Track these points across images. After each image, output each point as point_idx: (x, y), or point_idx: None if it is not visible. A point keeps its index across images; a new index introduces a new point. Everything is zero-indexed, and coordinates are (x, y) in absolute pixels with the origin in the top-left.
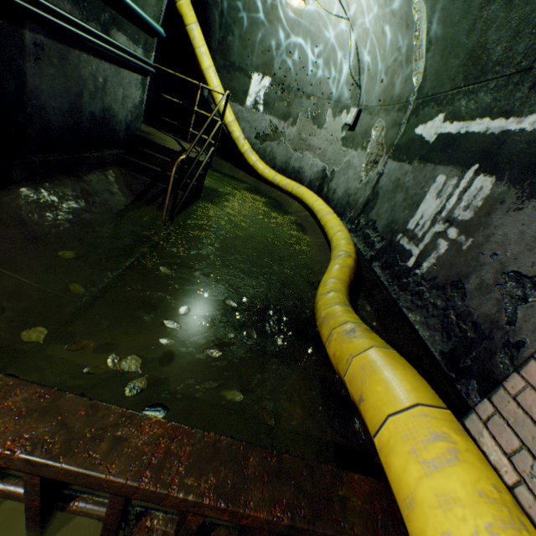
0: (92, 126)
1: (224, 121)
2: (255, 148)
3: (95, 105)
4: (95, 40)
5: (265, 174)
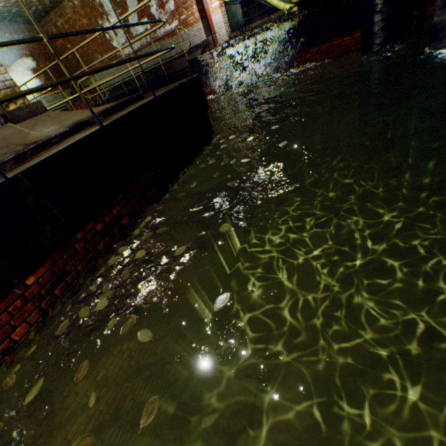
0: (237, 25)
1: (267, 2)
2: (287, 3)
3: (236, 19)
4: (232, 1)
5: (295, 10)
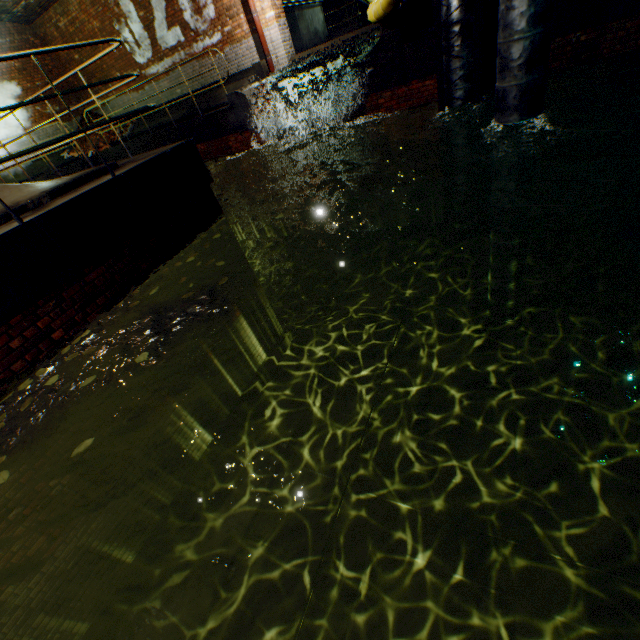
0: (314, 38)
1: (368, 2)
2: None
3: (312, 29)
4: (306, 3)
5: None
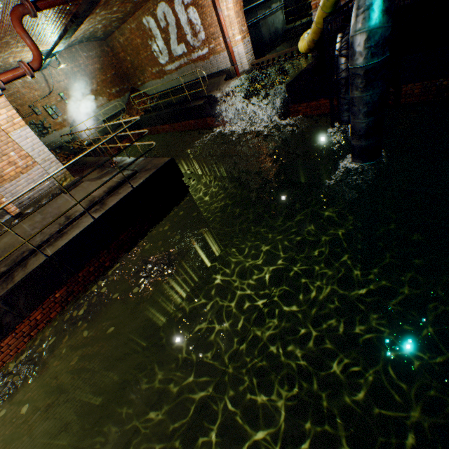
0: (273, 36)
1: None
2: None
3: (273, 29)
4: (269, 13)
5: None
